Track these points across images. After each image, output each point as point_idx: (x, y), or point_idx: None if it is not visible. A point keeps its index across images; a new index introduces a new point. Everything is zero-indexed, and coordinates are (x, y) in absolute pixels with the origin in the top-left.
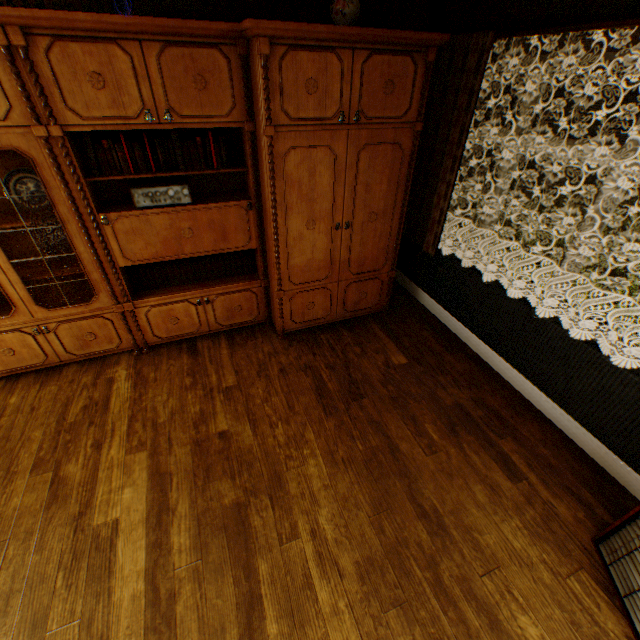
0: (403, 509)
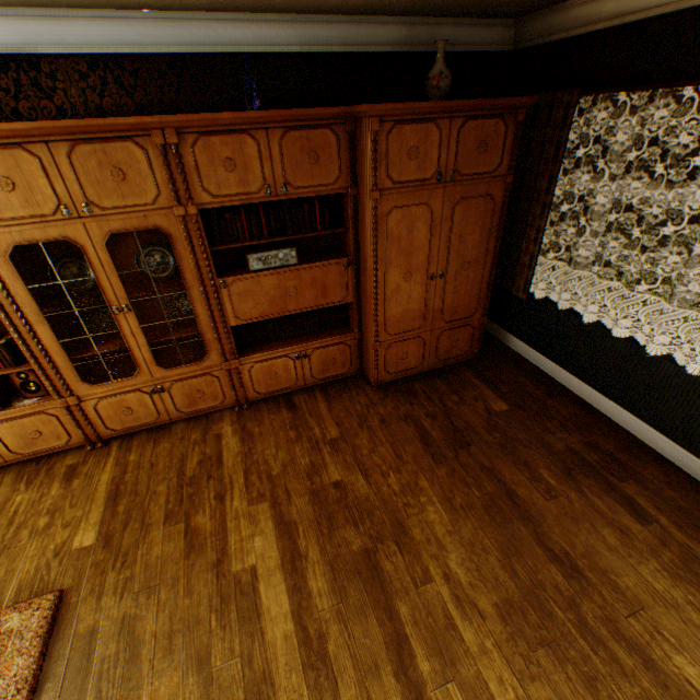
0: (532, 553)
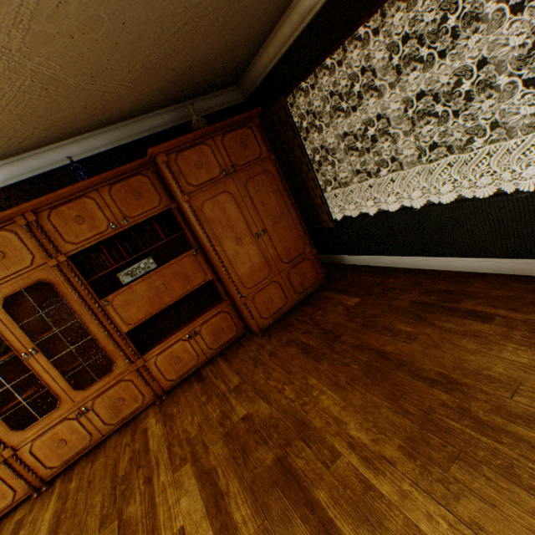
0: (414, 388)
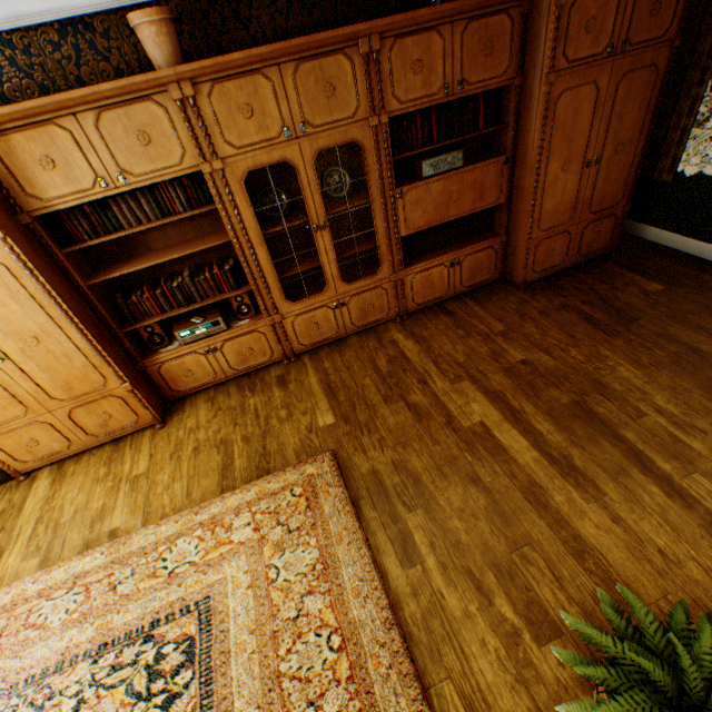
0: None
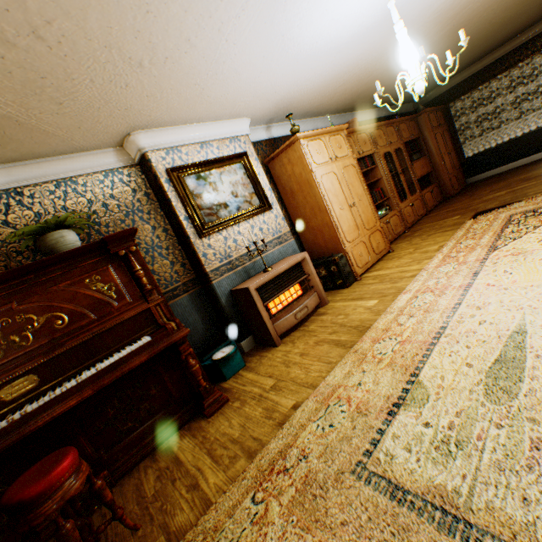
0: None
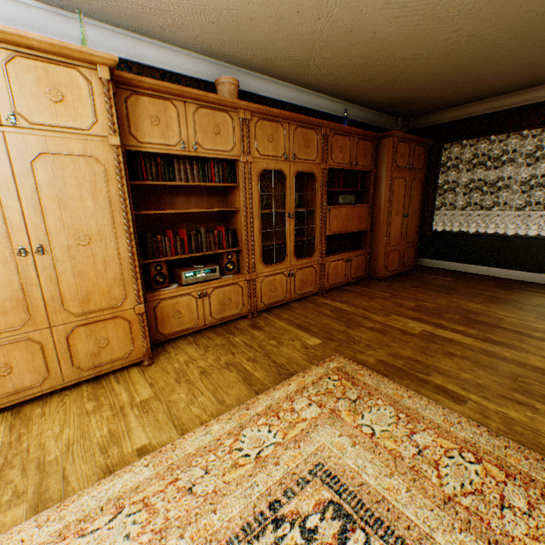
0: (525, 307)
